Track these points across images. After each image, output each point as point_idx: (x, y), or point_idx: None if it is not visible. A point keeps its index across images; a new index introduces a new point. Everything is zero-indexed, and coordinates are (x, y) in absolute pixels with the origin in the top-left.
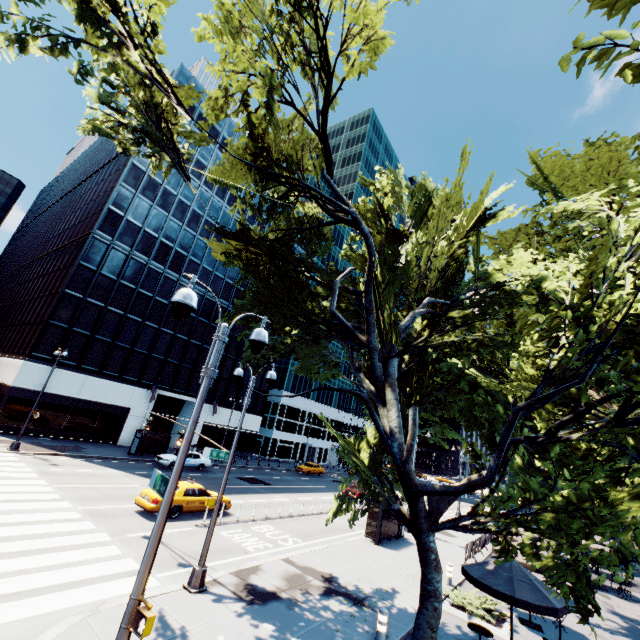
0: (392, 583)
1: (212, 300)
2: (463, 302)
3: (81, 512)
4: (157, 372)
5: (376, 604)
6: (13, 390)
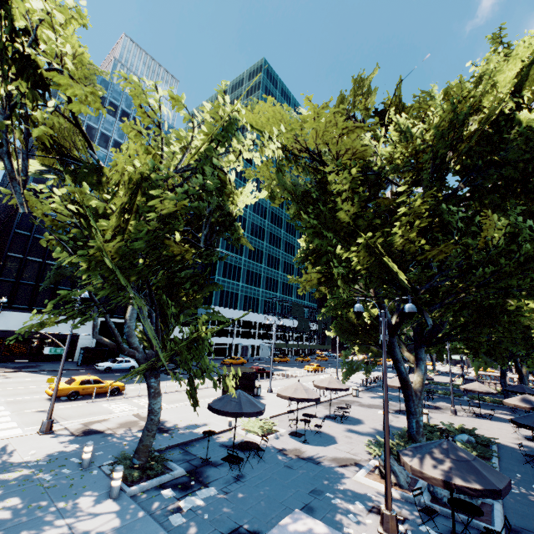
0: (208, 420)
1: None
2: (234, 224)
3: (2, 402)
4: None
5: (177, 431)
6: None
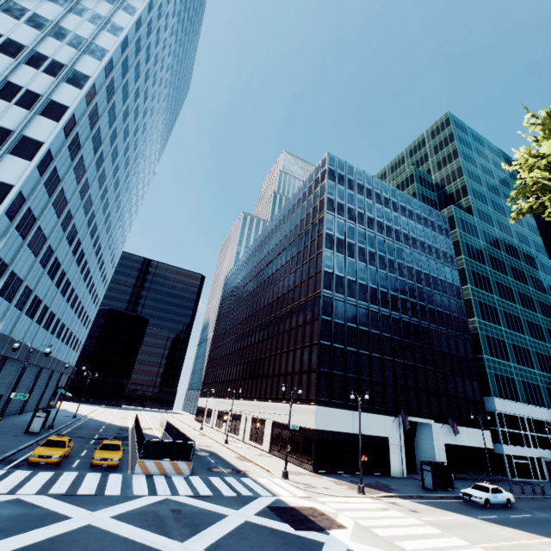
0: None
1: (406, 321)
2: None
3: None
4: (393, 398)
5: None
6: (316, 432)
